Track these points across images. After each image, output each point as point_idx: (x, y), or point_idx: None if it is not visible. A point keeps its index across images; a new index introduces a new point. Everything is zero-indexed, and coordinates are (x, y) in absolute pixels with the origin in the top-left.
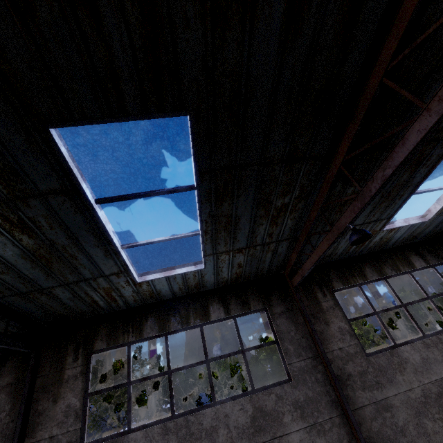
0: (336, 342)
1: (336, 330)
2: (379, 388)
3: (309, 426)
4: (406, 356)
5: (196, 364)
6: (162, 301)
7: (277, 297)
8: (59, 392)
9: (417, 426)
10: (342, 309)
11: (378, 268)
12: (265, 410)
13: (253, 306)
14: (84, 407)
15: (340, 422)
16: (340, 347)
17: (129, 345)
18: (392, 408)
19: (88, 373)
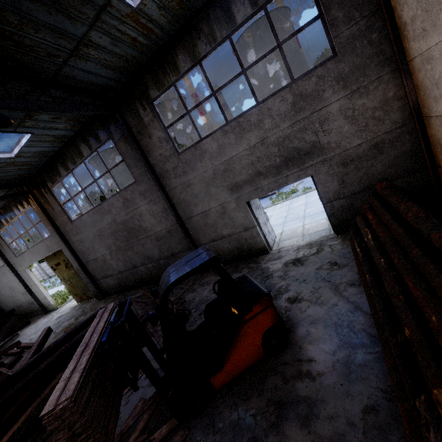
0: (157, 150)
1: (156, 140)
2: (185, 175)
3: (149, 202)
4: (206, 148)
5: (91, 183)
6: (57, 152)
7: (113, 125)
8: (52, 206)
9: (206, 192)
10: (161, 118)
11: (191, 50)
12: (127, 199)
13: (102, 138)
14: (64, 210)
15: (163, 198)
16: (160, 154)
17: (61, 181)
18: (192, 185)
19: (56, 197)
